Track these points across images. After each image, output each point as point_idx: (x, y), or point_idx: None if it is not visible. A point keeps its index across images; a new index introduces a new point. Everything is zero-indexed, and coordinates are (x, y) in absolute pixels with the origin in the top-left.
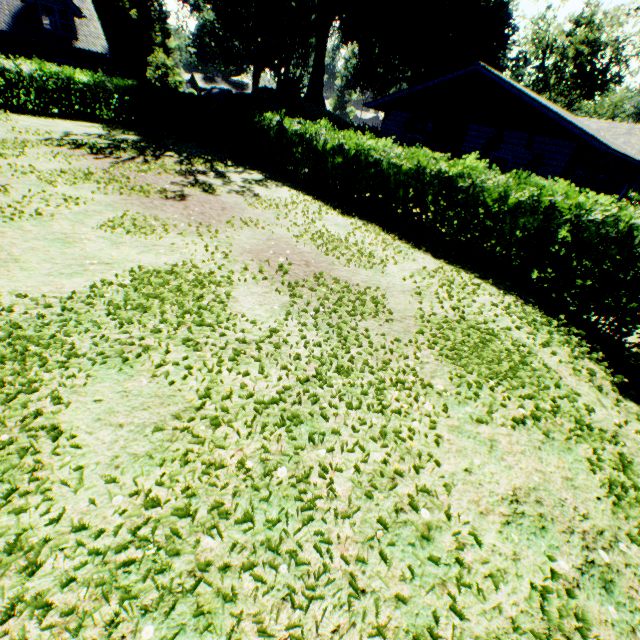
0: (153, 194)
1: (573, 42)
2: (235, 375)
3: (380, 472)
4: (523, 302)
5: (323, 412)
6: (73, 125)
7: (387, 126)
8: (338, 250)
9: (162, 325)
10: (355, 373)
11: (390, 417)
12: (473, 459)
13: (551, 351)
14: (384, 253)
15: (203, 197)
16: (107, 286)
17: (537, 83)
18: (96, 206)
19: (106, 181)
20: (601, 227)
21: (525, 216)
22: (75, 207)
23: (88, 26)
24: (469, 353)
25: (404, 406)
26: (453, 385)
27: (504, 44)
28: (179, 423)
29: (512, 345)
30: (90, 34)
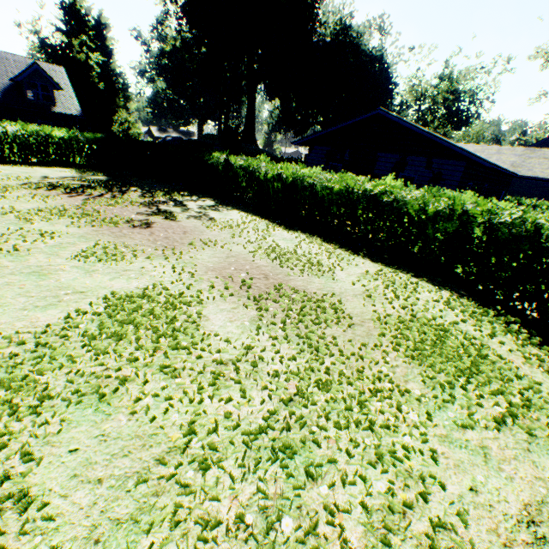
0: (122, 224)
1: (440, 92)
2: (217, 402)
3: (389, 507)
4: (458, 295)
5: (315, 437)
6: (50, 170)
7: (312, 157)
8: (290, 262)
9: (138, 352)
10: (334, 386)
11: (381, 434)
12: (473, 474)
13: (499, 341)
14: (330, 261)
15: (166, 223)
16: (81, 315)
17: (418, 121)
18: (70, 238)
19: (79, 215)
20: (511, 227)
21: (444, 222)
22: (50, 240)
23: (65, 96)
24: (431, 351)
25: (391, 419)
26: (427, 388)
27: (390, 95)
28: (164, 469)
29: (464, 338)
30: (66, 101)
